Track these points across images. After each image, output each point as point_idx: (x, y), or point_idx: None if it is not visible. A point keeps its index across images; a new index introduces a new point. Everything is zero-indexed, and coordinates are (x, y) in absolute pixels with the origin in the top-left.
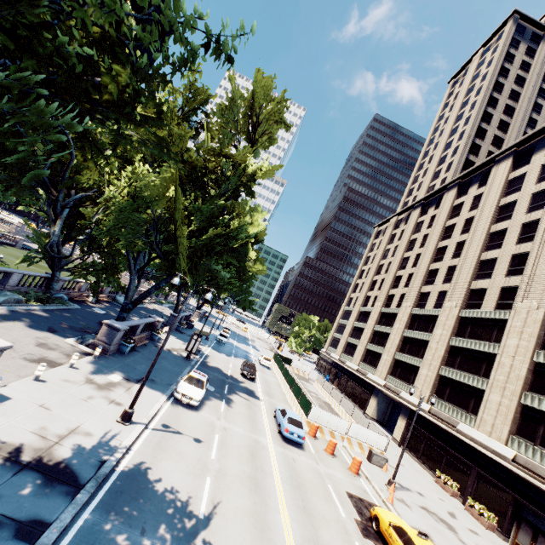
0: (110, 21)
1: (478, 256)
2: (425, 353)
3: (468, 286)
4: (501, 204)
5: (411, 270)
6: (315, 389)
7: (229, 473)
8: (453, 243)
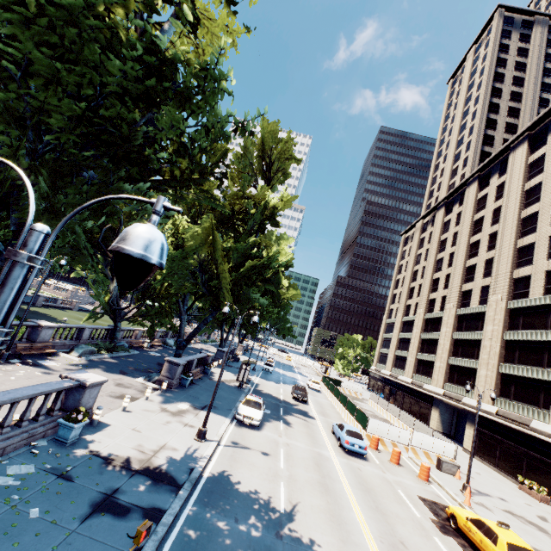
0: (175, 131)
1: (513, 244)
2: (479, 353)
3: (510, 276)
4: (527, 189)
5: (448, 270)
6: (370, 408)
7: (299, 479)
8: (485, 235)
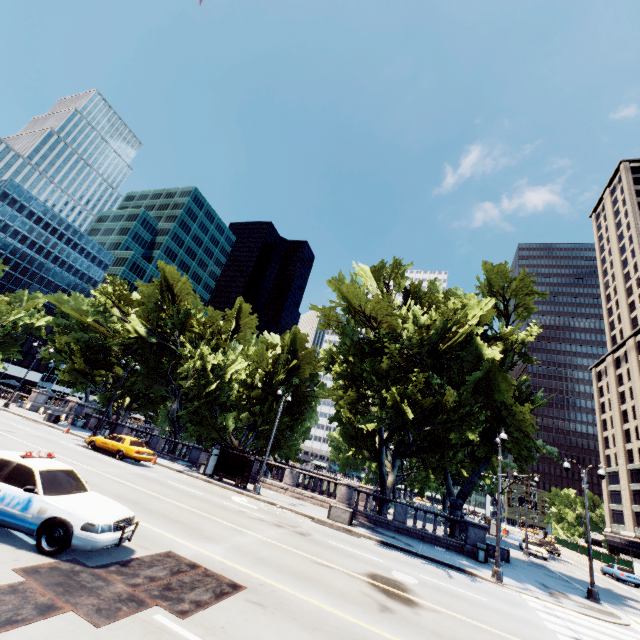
0: None
1: None
2: None
3: None
4: None
5: None
6: None
7: (602, 583)
8: None
